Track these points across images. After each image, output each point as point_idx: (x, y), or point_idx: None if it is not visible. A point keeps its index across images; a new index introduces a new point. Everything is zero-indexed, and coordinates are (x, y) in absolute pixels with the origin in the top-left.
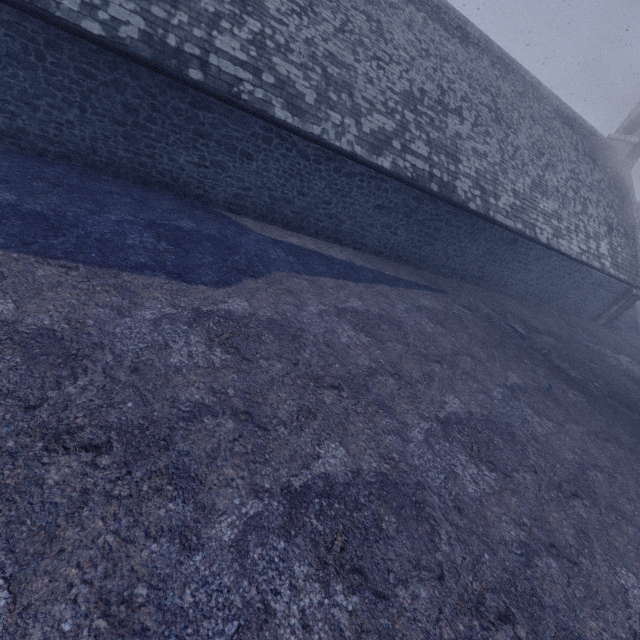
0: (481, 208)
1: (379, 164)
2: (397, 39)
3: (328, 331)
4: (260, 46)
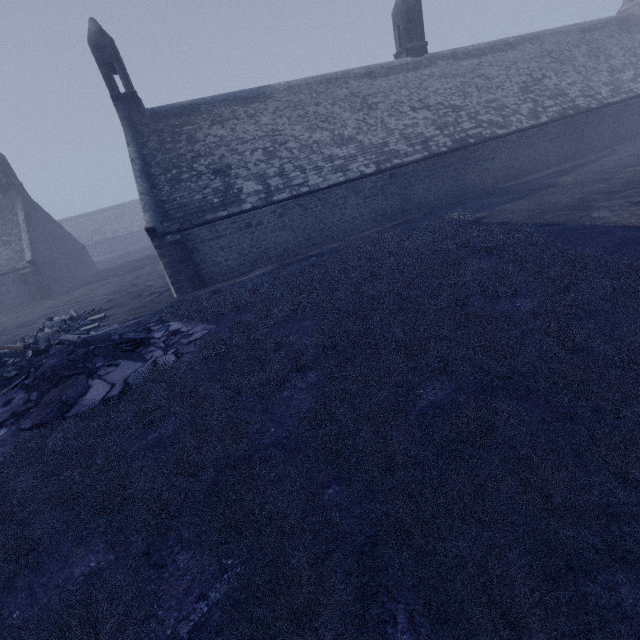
0: (598, 104)
1: (543, 121)
2: (494, 74)
3: (609, 172)
4: (472, 118)
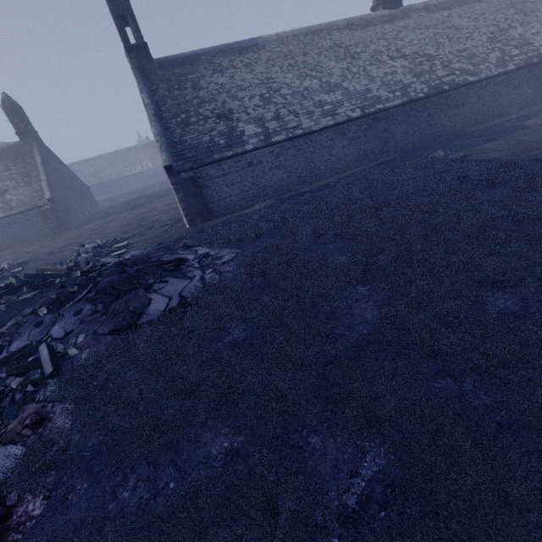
0: None
1: (510, 69)
2: (463, 25)
3: None
4: (445, 66)
